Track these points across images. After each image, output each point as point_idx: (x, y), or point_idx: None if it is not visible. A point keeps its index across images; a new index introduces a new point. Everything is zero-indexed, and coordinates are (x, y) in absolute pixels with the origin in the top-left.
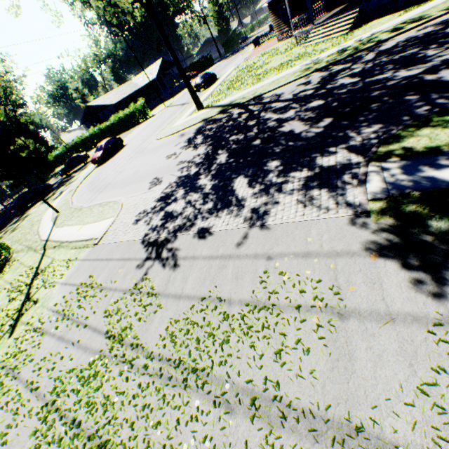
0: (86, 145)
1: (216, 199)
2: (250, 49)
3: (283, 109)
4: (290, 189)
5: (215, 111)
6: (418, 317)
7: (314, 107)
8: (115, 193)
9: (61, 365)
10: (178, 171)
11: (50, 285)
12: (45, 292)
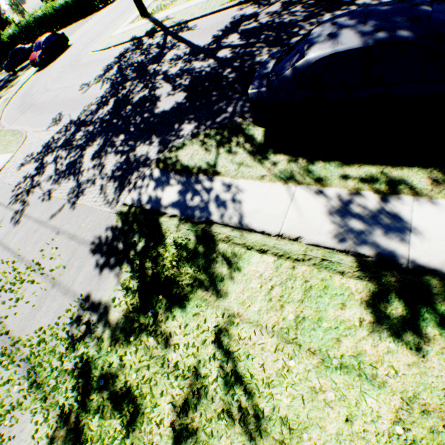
0: (41, 28)
1: (71, 163)
2: None
3: (180, 58)
4: (106, 173)
5: (147, 28)
6: (76, 295)
7: (192, 70)
8: (30, 121)
9: None
10: (75, 113)
11: None
12: None
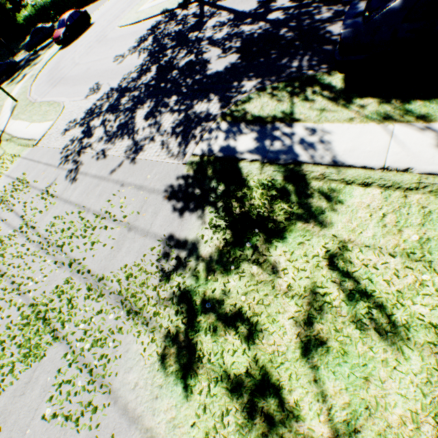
0: (58, 9)
1: (121, 124)
2: None
3: (223, 24)
4: (164, 130)
5: (179, 0)
6: (157, 236)
7: (241, 34)
8: (63, 93)
9: None
10: (114, 81)
11: None
12: None
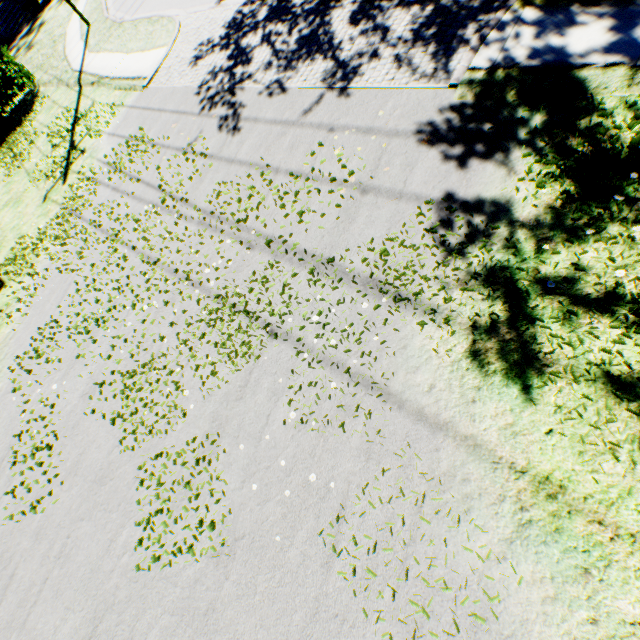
0: None
1: (304, 38)
2: None
3: None
4: (397, 37)
5: None
6: (420, 198)
7: None
8: (170, 2)
9: (119, 211)
10: None
11: (96, 135)
12: (91, 142)
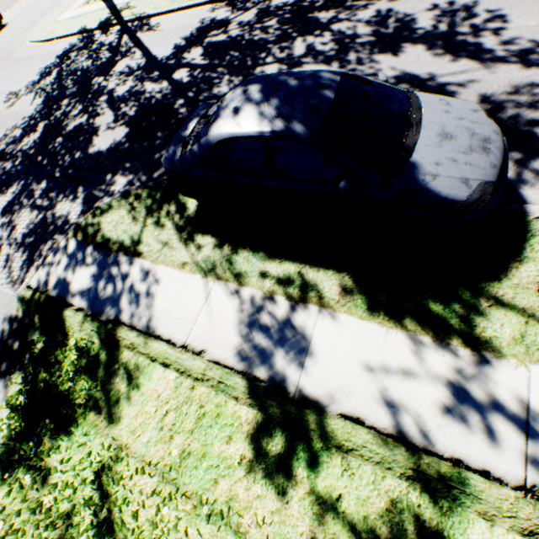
0: None
1: None
2: None
3: (131, 73)
4: (16, 237)
5: (102, 17)
6: None
7: (142, 94)
8: None
9: None
10: None
11: None
12: None
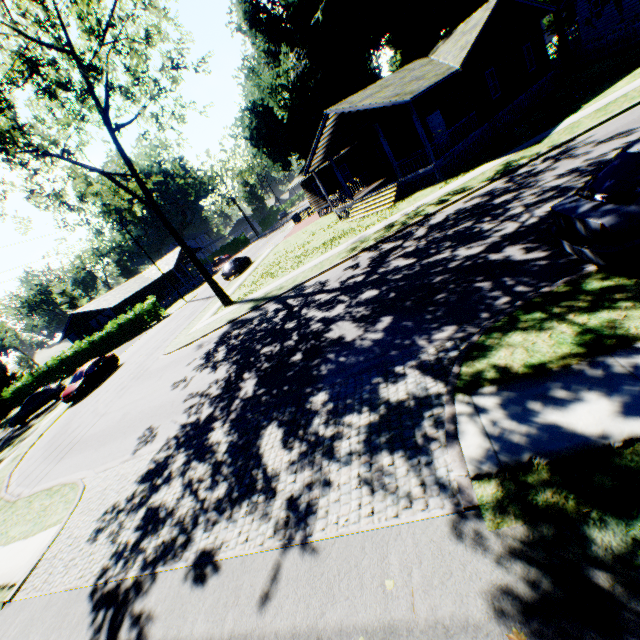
0: (67, 367)
1: (232, 476)
2: (290, 225)
3: (330, 302)
4: (346, 452)
5: (245, 307)
6: None
7: (367, 300)
8: (81, 462)
9: None
10: (184, 413)
11: None
12: None
